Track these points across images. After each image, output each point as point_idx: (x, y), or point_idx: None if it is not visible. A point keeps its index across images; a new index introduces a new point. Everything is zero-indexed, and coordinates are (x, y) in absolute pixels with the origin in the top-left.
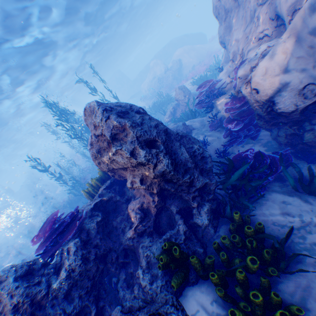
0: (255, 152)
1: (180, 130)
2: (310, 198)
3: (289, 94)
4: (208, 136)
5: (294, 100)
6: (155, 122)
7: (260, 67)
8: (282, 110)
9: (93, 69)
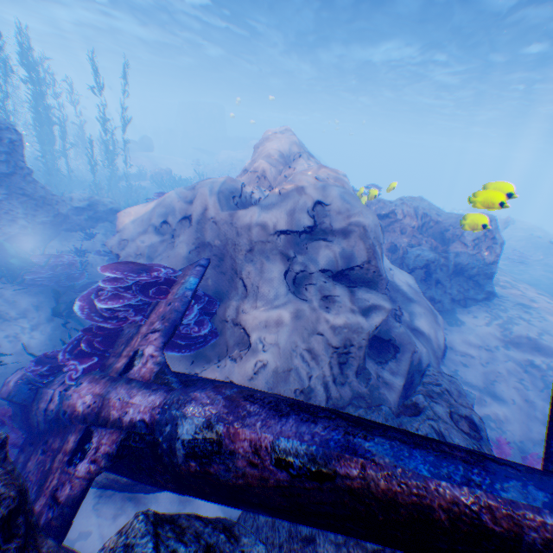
0: (75, 262)
1: (100, 210)
2: (59, 318)
3: (118, 237)
4: (108, 236)
5: (116, 243)
6: (2, 159)
7: (136, 207)
8: (107, 244)
9: (124, 68)
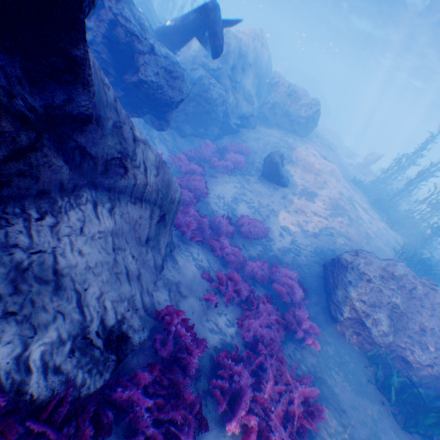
0: None
1: None
2: None
3: None
4: None
5: None
6: None
7: None
8: None
9: None
